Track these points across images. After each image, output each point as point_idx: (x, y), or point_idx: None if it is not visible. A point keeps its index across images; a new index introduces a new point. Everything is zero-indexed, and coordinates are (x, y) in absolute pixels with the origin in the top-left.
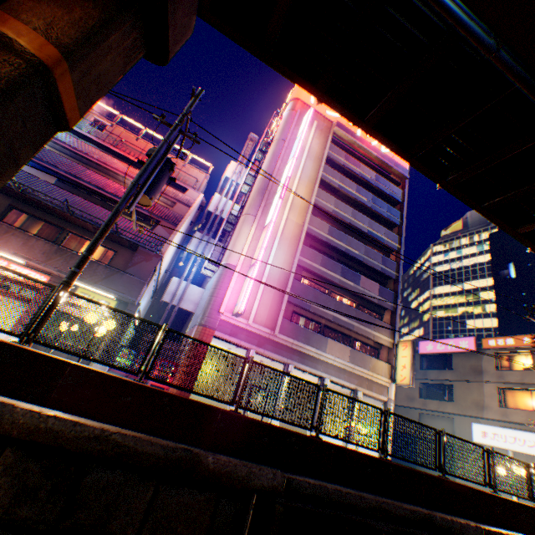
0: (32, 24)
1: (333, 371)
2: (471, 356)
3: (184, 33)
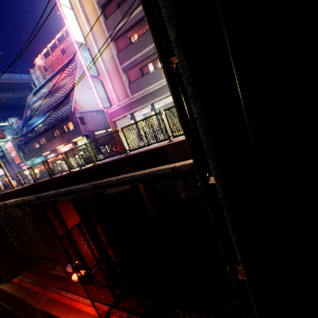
0: None
1: None
2: None
3: None
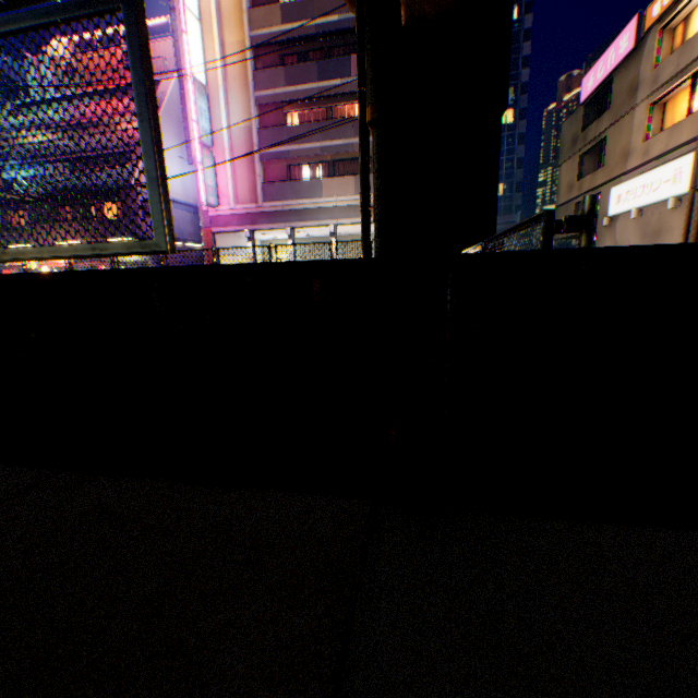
0: None
1: (341, 214)
2: (630, 65)
3: None
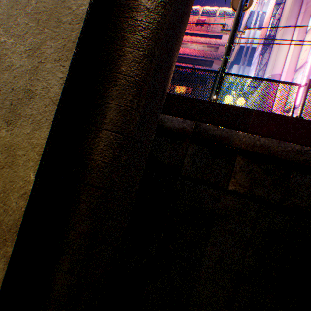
0: None
1: None
2: None
3: None
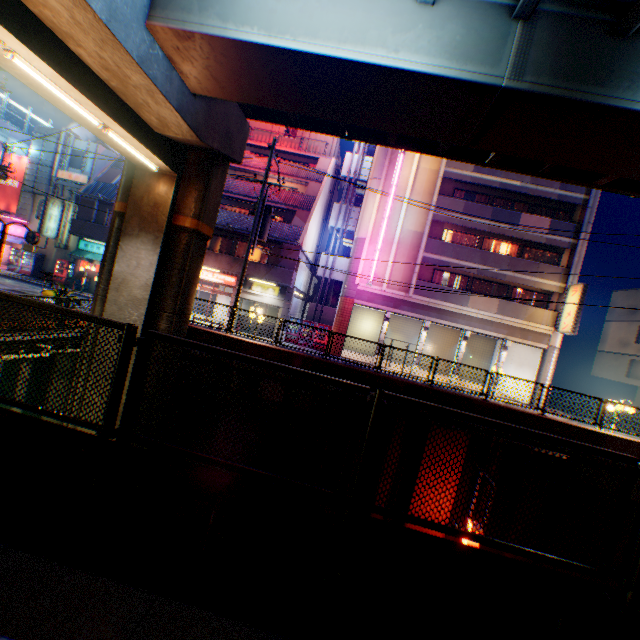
0: (186, 214)
1: (477, 324)
2: None
3: (244, 142)
